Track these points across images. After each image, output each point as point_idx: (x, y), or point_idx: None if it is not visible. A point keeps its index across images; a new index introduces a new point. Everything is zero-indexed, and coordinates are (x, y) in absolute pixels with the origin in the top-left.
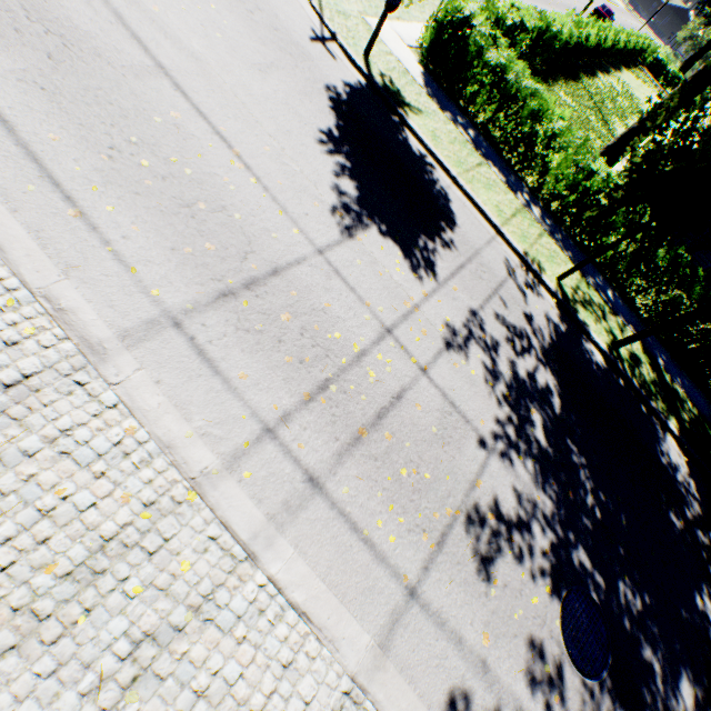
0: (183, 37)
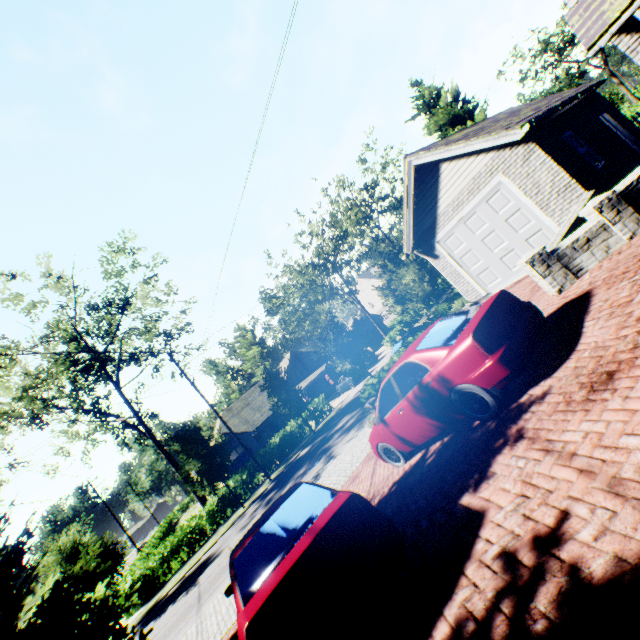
0: None
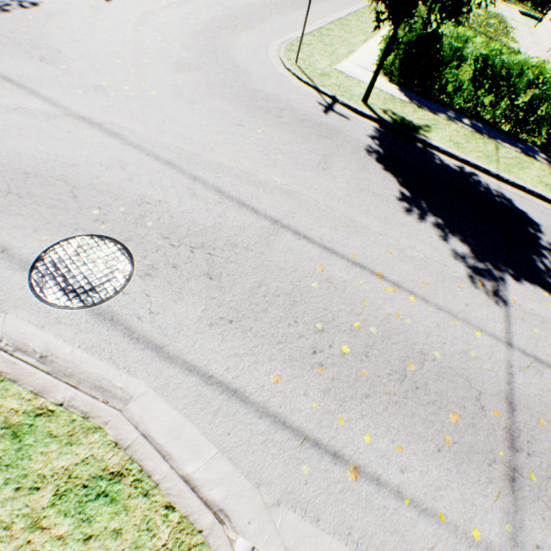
0: (264, 176)
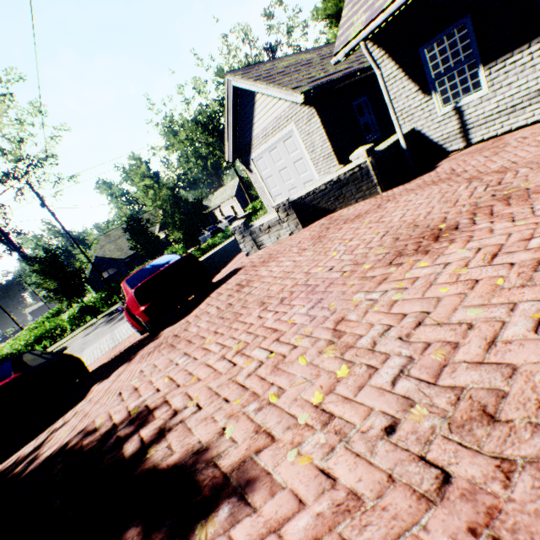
0: None
